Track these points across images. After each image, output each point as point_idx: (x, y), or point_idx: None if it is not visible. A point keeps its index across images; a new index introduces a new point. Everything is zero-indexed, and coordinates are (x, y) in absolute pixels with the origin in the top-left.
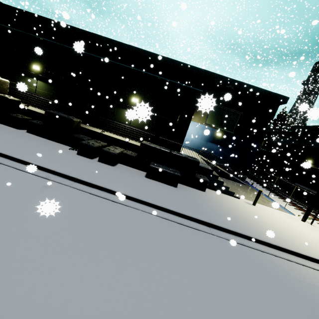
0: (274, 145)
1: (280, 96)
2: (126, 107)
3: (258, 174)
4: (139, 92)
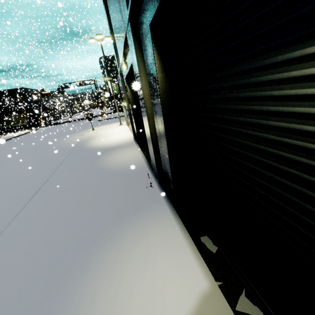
0: None
1: None
2: None
3: None
4: None
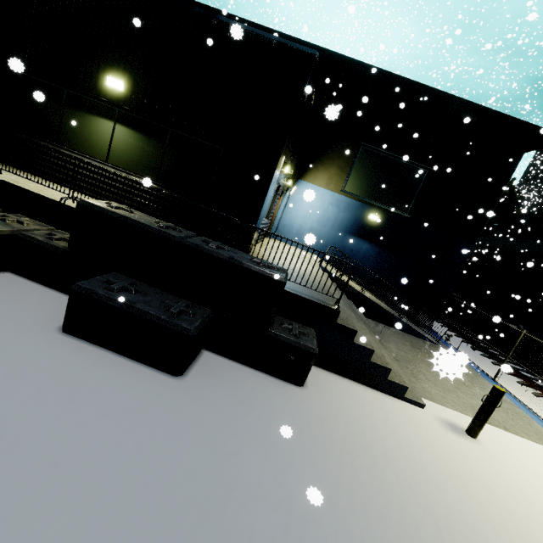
0: (491, 254)
1: (530, 127)
2: (96, 109)
3: (455, 310)
4: (128, 59)
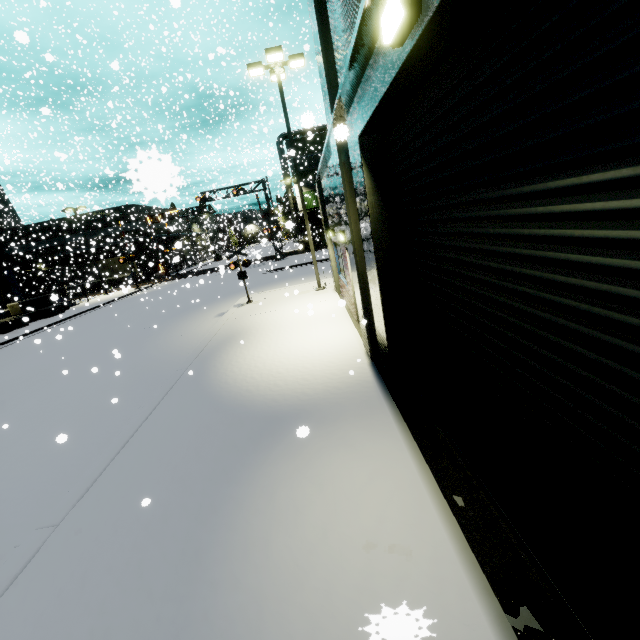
0: None
1: None
2: None
3: None
4: None
